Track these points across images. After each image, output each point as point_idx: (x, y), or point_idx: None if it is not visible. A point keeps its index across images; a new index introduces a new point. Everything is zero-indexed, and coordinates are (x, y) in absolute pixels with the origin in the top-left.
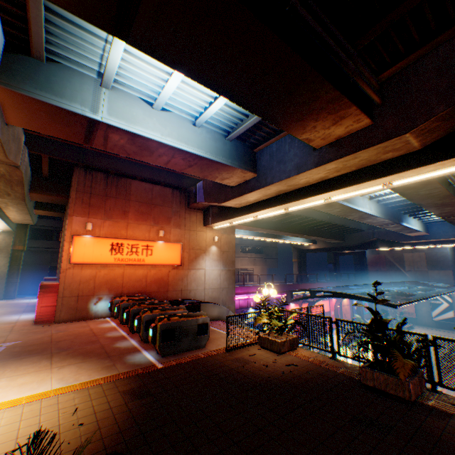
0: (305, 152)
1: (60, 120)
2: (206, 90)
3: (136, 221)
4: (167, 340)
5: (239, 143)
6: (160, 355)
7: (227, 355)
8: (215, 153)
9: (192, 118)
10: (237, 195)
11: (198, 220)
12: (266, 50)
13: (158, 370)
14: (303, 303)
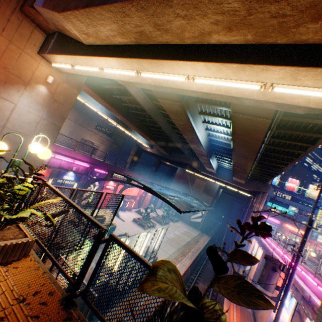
0: None
1: None
2: None
3: None
4: None
5: None
6: None
7: None
8: None
9: None
10: (82, 5)
11: (33, 40)
12: None
13: None
14: (121, 185)
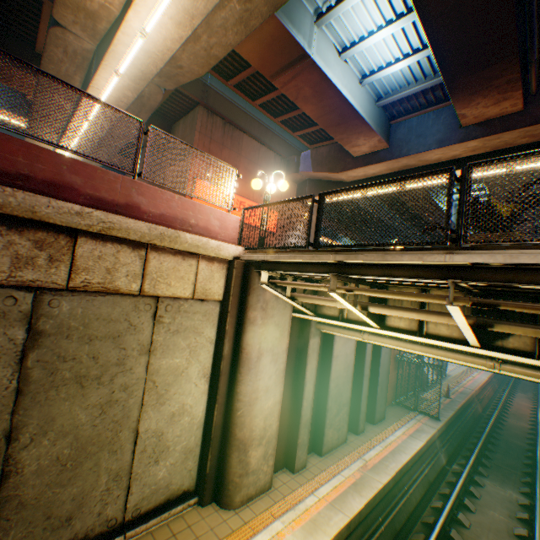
0: (450, 129)
1: (276, 48)
2: (396, 50)
3: (244, 179)
4: None
5: (382, 112)
6: None
7: None
8: (368, 116)
9: (359, 75)
10: (360, 165)
11: (292, 193)
12: (499, 27)
13: None
14: None
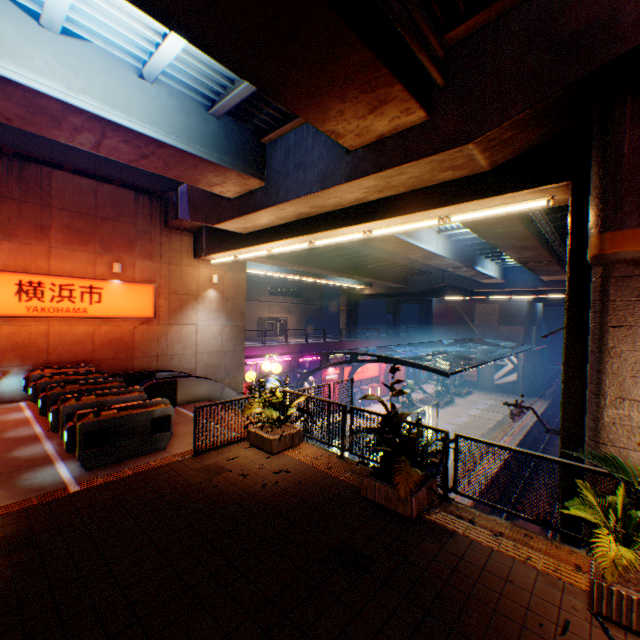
0: (334, 154)
1: None
2: None
3: (68, 245)
4: (96, 446)
5: (236, 124)
6: (84, 468)
7: (195, 461)
8: (186, 138)
9: (136, 62)
10: (236, 214)
11: (185, 248)
12: None
13: (68, 496)
14: (346, 367)
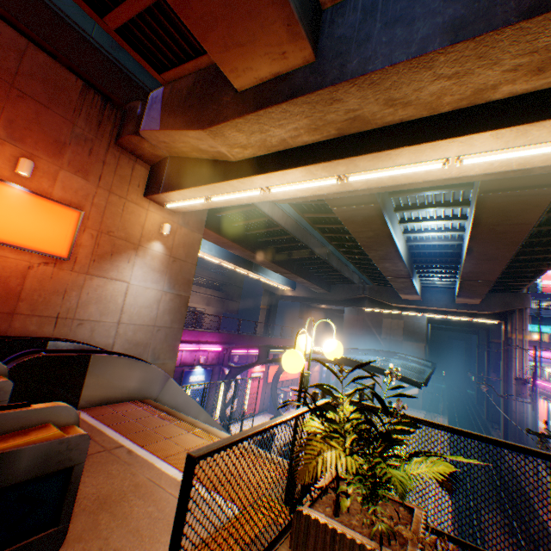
0: None
1: None
2: None
3: None
4: None
5: None
6: None
7: None
8: None
9: None
10: (249, 108)
11: (136, 179)
12: None
13: None
14: (272, 366)
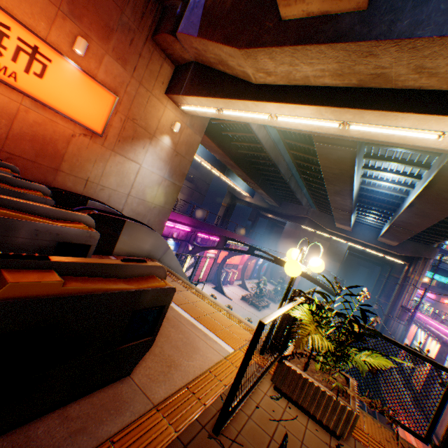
0: None
1: None
2: None
3: None
4: None
5: None
6: None
7: None
8: None
9: None
10: (289, 40)
11: (162, 76)
12: None
13: None
14: (223, 251)
